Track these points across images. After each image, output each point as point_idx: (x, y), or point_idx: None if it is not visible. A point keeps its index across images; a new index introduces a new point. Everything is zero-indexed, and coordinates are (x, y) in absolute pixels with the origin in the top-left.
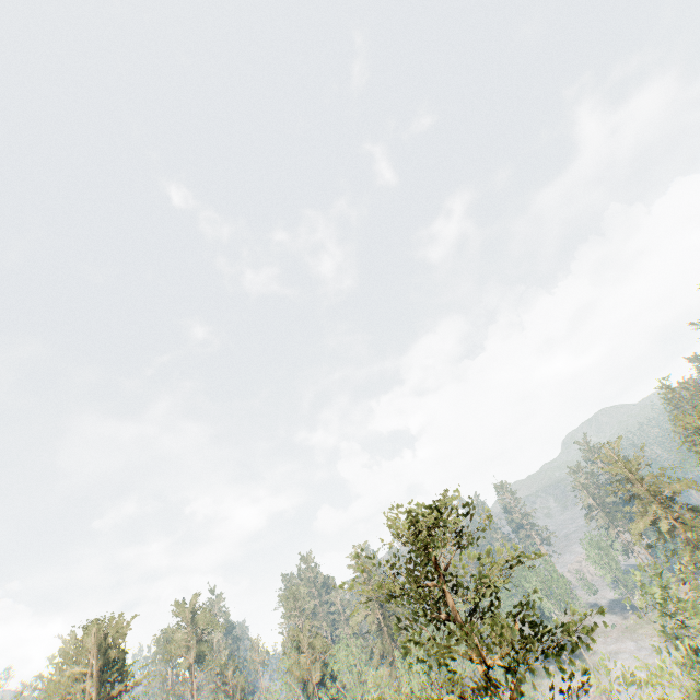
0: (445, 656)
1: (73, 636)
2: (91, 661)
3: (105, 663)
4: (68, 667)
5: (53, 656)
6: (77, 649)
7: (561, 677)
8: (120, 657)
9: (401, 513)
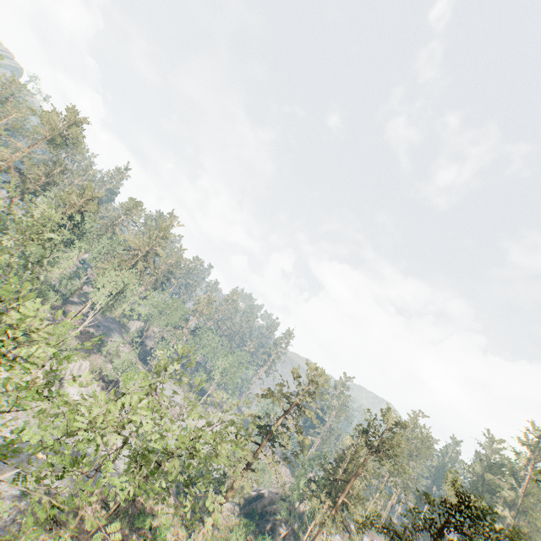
0: None
1: None
2: None
3: None
4: None
5: None
6: None
7: None
8: None
9: None
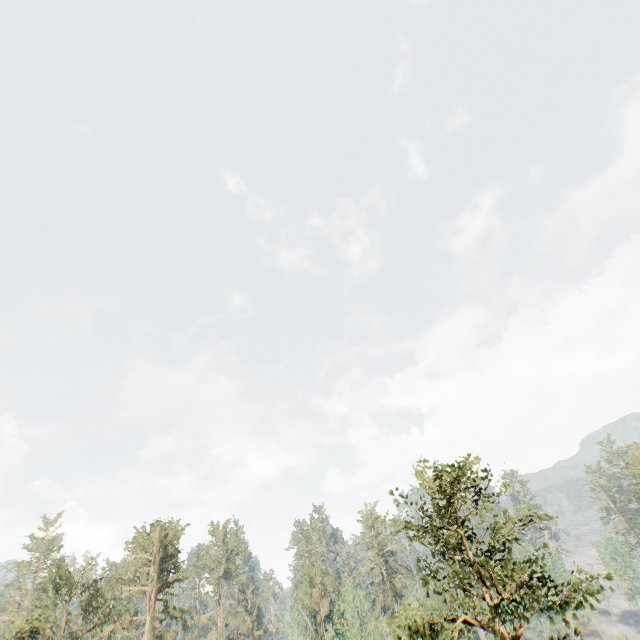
0: (466, 583)
1: (144, 529)
2: (154, 552)
3: (164, 556)
4: (139, 553)
5: (128, 542)
6: (145, 540)
7: (568, 634)
8: (175, 555)
9: (430, 467)
